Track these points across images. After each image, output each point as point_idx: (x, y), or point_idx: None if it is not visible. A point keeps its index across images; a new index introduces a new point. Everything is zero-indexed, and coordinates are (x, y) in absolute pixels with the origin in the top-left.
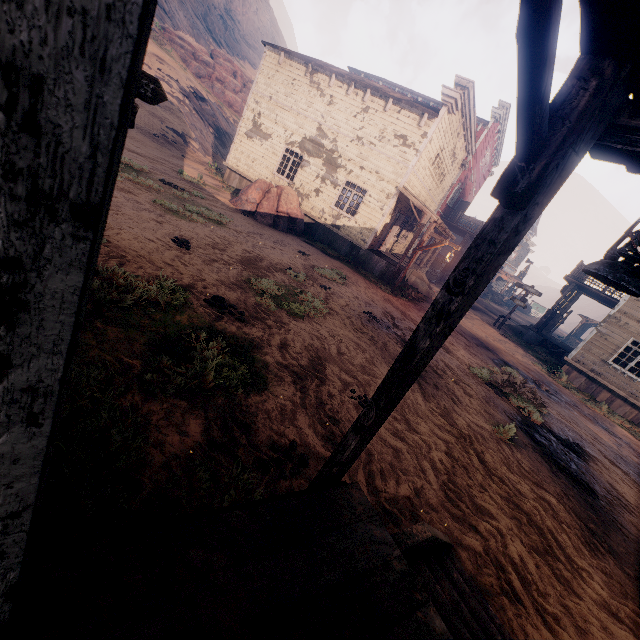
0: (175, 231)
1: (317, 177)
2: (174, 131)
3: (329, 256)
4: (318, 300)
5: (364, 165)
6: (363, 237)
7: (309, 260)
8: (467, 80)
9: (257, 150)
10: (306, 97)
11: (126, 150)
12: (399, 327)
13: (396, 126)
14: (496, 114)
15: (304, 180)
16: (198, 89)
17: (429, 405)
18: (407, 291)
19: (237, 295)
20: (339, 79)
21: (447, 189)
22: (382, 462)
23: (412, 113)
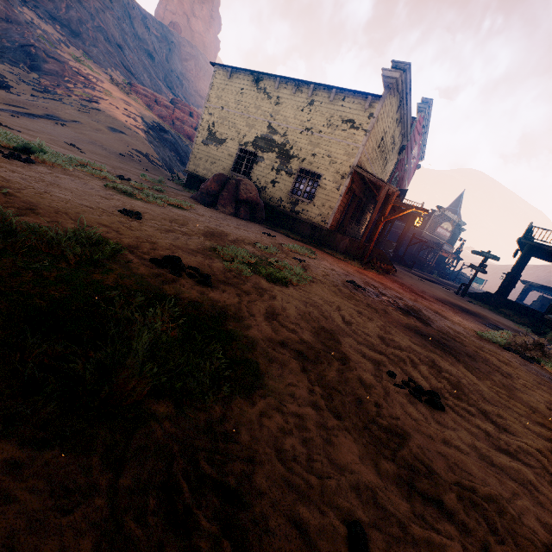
0: (125, 206)
1: (272, 169)
2: (139, 152)
3: (293, 238)
4: (297, 268)
5: (316, 152)
6: (323, 218)
7: (275, 239)
8: (404, 63)
9: (214, 154)
10: (254, 102)
11: (88, 158)
12: (386, 295)
13: (342, 112)
14: (422, 108)
15: (260, 174)
16: (160, 124)
17: (486, 384)
18: (375, 265)
19: (199, 260)
20: (283, 82)
21: (389, 176)
22: (533, 529)
23: (356, 99)
